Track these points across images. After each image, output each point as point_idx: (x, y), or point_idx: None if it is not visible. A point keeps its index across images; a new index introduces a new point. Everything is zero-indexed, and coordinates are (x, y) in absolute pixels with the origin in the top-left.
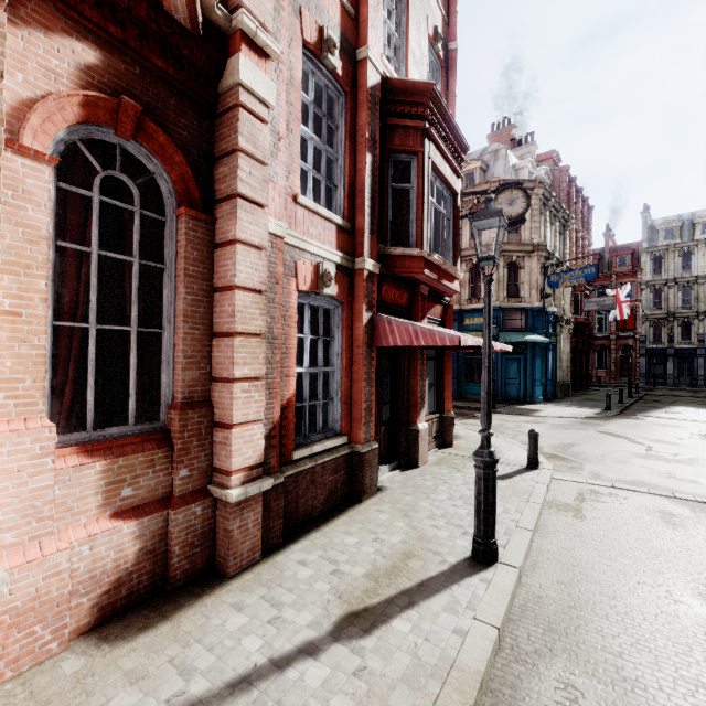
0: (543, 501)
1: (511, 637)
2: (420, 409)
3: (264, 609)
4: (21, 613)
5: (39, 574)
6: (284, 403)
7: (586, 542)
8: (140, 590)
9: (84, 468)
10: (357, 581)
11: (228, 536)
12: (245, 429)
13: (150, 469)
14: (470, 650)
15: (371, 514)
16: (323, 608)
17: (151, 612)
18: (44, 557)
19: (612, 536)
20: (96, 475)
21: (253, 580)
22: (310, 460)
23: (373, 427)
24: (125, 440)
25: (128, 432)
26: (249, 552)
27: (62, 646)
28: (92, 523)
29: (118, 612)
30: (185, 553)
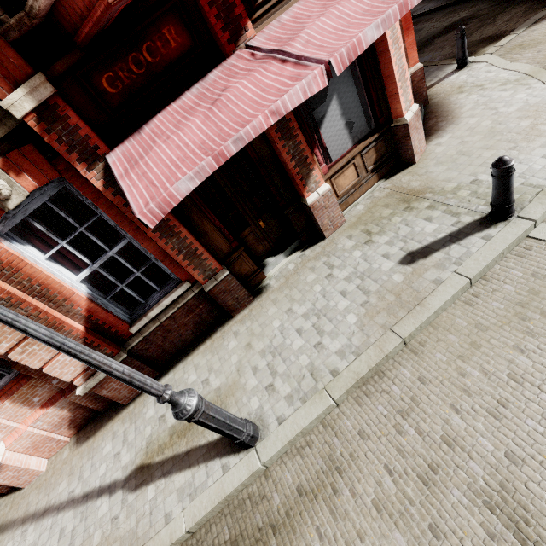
0: (419, 327)
1: (207, 529)
2: (305, 177)
3: (119, 443)
4: (35, 446)
5: (25, 439)
6: (85, 314)
7: (401, 429)
8: (88, 416)
9: (1, 406)
10: (163, 433)
11: (105, 397)
12: (52, 364)
13: (37, 387)
14: (156, 541)
15: (226, 339)
16: (136, 454)
17: (94, 427)
18: (20, 436)
19: (457, 430)
20: (12, 404)
21: (130, 412)
22: (154, 322)
23: (212, 261)
24: (8, 386)
25: (10, 379)
26: (131, 392)
27: (66, 442)
28: (34, 413)
29: (85, 424)
30: (95, 402)
